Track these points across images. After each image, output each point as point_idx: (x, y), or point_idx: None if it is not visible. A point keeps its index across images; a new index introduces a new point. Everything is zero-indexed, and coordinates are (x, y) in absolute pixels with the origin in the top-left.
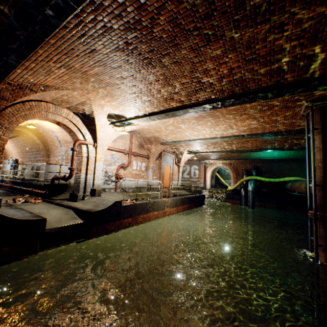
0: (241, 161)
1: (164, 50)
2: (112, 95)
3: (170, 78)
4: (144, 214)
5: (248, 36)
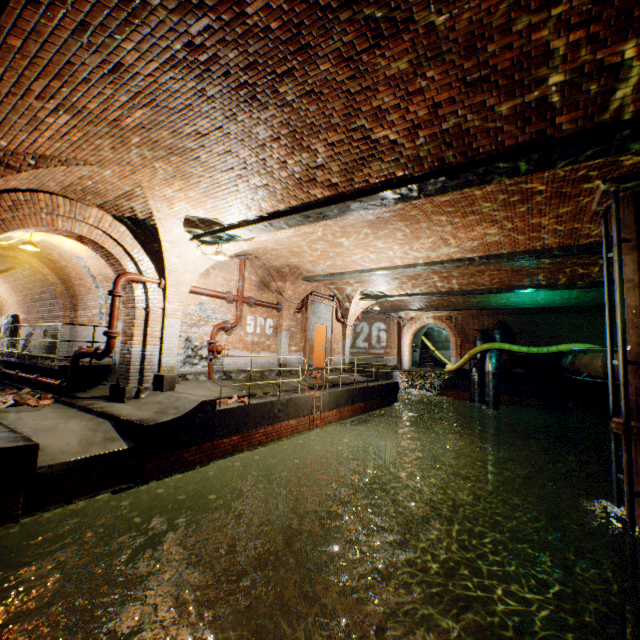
0: (472, 312)
1: (280, 64)
2: (186, 175)
3: (303, 133)
4: (268, 426)
5: (468, 20)
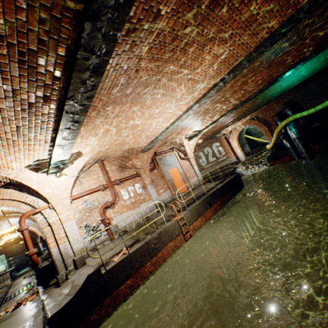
0: (264, 107)
1: None
2: None
3: None
4: (152, 258)
5: None
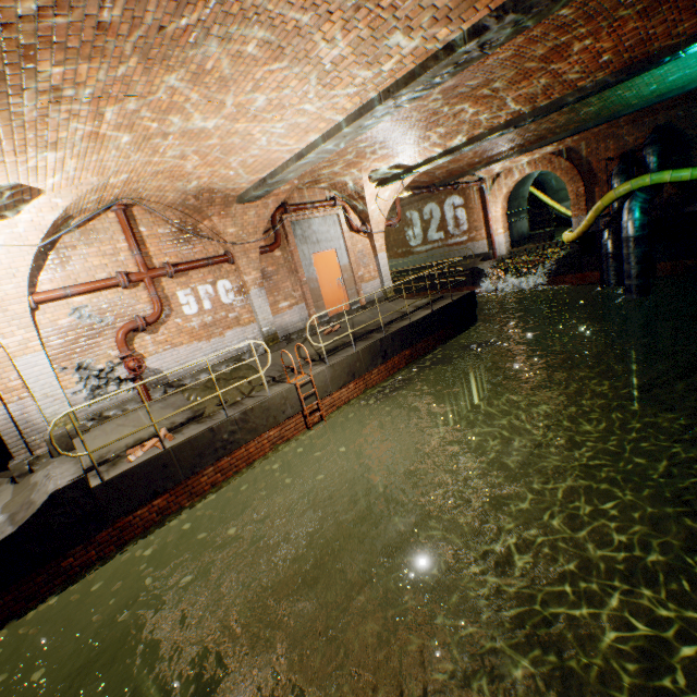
0: (601, 128)
1: None
2: None
3: None
4: (222, 459)
5: None
